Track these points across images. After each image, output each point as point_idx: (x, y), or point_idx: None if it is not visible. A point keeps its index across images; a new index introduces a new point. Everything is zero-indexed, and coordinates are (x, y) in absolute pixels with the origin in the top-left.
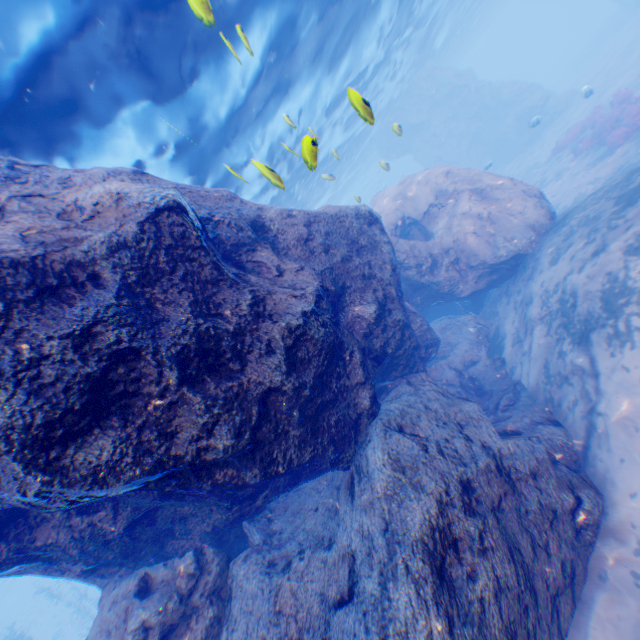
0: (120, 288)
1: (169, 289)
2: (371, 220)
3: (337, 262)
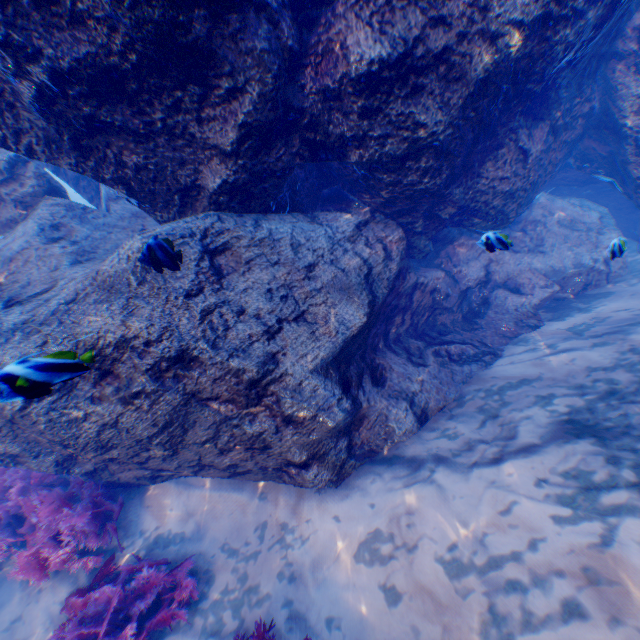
0: None
1: None
2: None
3: None
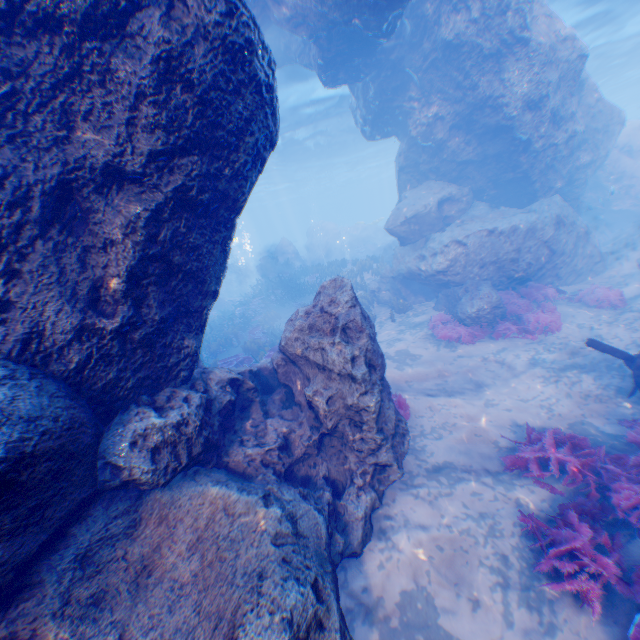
0: (556, 76)
1: (561, 87)
2: (619, 123)
3: (591, 129)
